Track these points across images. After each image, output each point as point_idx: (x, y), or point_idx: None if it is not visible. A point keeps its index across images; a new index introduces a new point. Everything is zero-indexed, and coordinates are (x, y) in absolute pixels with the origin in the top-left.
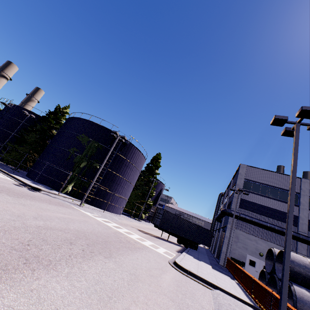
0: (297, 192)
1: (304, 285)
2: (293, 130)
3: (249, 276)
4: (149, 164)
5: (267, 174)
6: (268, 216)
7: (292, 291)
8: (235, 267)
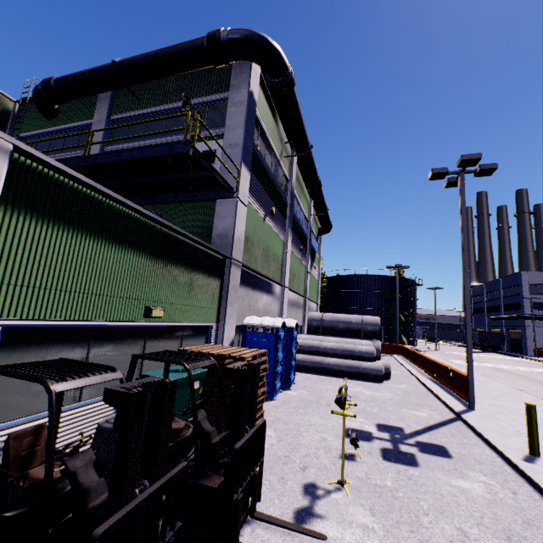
0: None
1: None
2: None
3: None
4: None
5: None
6: None
7: None
8: None
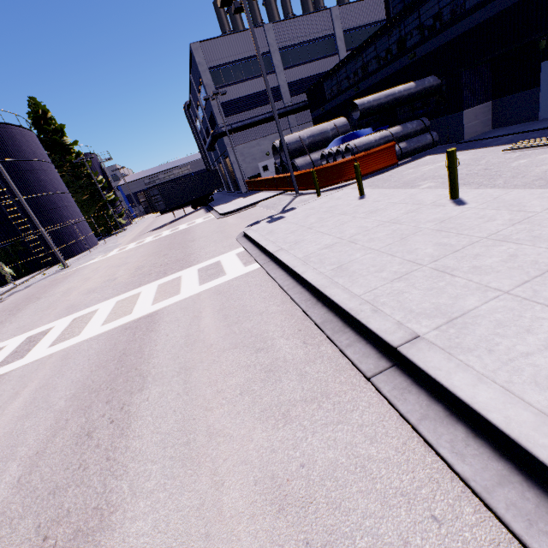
0: (267, 52)
1: (300, 155)
2: (241, 5)
3: (271, 179)
4: (40, 137)
5: (228, 42)
6: (256, 106)
7: (296, 165)
8: (257, 182)
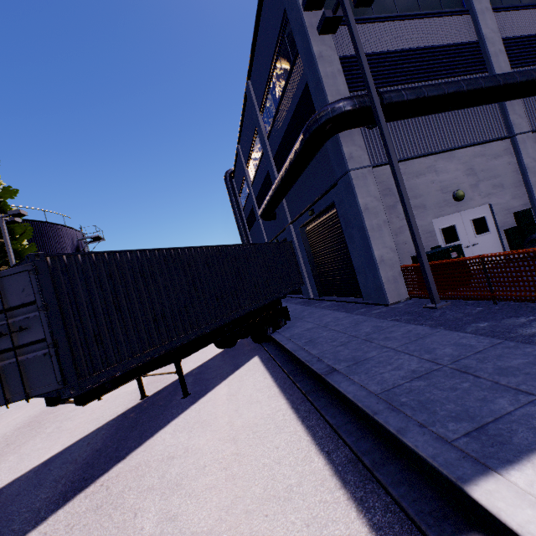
0: None
1: None
2: None
3: None
4: None
5: None
6: (426, 77)
7: None
8: None
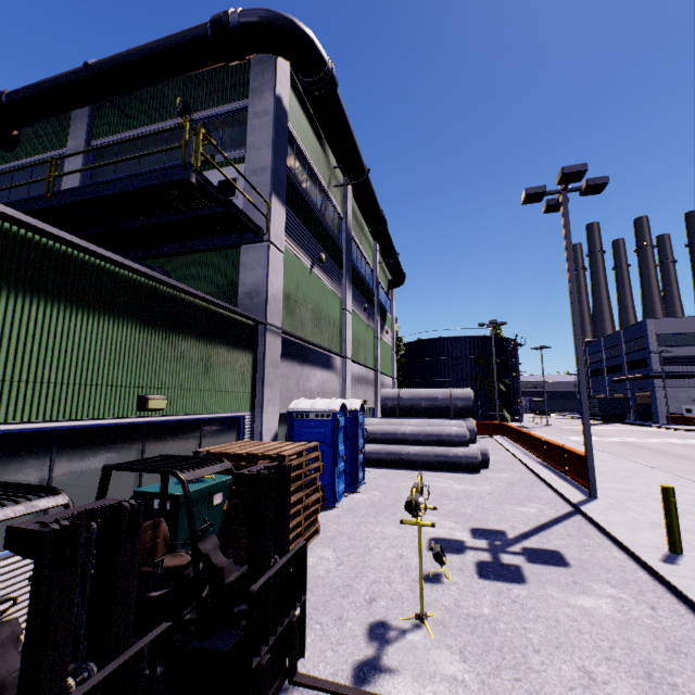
0: None
1: None
2: None
3: None
4: None
5: (677, 321)
6: (691, 364)
7: None
8: (693, 419)
